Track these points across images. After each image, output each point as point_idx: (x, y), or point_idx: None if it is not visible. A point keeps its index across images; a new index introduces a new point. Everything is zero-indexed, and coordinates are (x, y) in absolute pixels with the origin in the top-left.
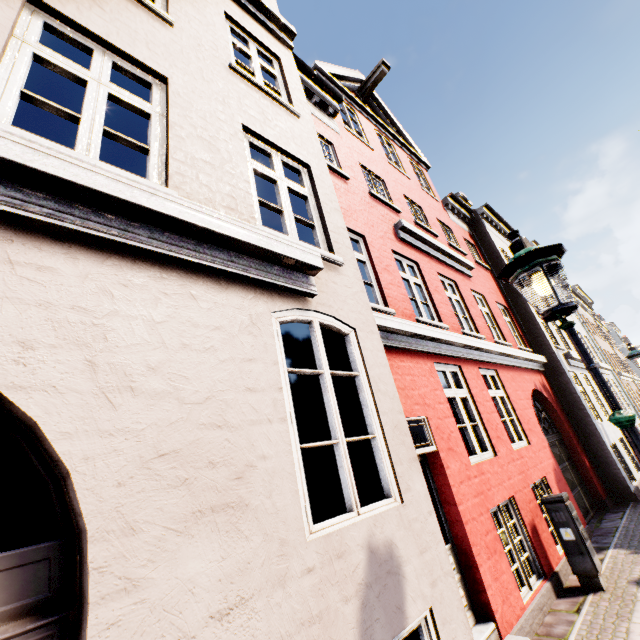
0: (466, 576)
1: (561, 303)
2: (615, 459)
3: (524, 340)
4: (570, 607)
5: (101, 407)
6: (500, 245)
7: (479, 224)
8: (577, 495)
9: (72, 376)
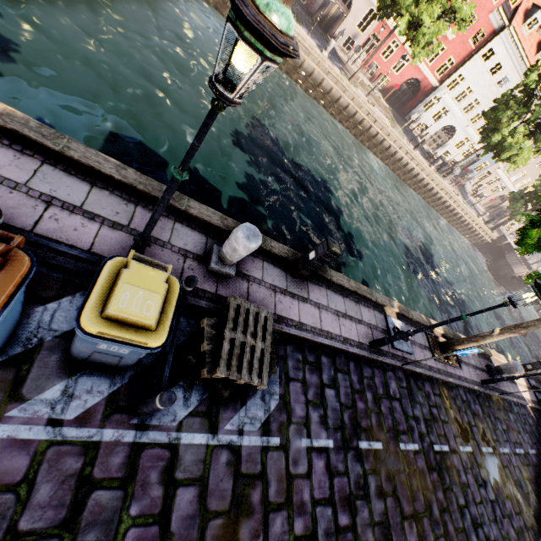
0: (364, 59)
1: (379, 32)
2: (412, 113)
3: (443, 76)
4: (368, 80)
5: (355, 5)
6: (495, 48)
7: (501, 31)
8: (396, 102)
9: (355, 2)
